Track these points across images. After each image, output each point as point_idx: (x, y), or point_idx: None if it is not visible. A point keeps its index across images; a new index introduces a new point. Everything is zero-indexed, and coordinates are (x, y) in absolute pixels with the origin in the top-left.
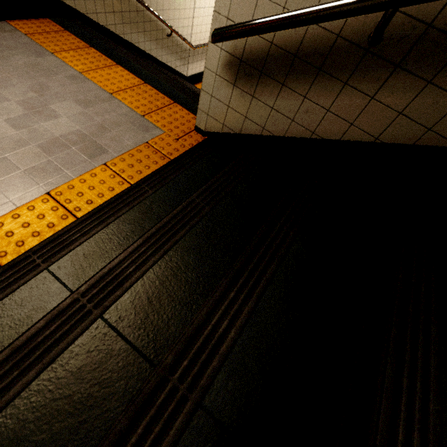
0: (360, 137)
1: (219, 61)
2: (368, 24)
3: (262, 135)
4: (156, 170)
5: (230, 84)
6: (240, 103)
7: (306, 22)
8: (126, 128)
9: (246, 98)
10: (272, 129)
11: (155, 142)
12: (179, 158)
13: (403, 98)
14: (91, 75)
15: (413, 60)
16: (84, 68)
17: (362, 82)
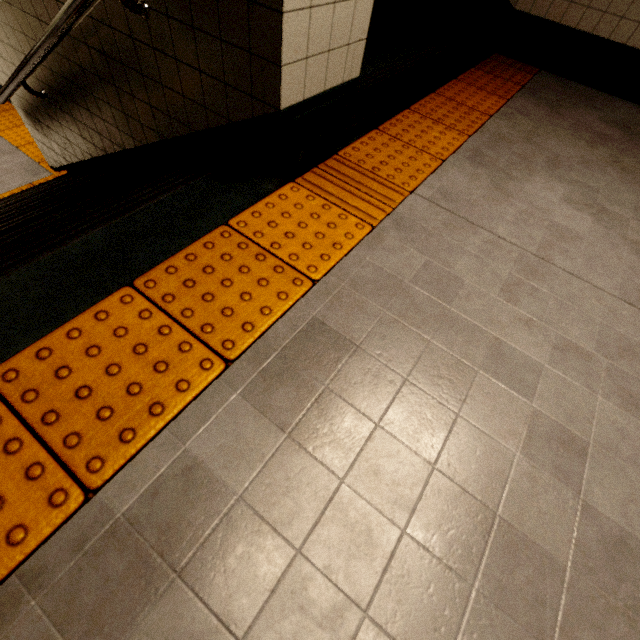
0: (87, 156)
1: (23, 115)
2: (39, 88)
3: (69, 165)
4: (3, 198)
5: (36, 130)
6: (47, 143)
7: (9, 91)
8: (18, 174)
9: (46, 139)
10: (67, 159)
11: (39, 183)
12: (28, 189)
13: (76, 128)
14: (5, 134)
15: (61, 106)
16: (2, 128)
17: (62, 121)
